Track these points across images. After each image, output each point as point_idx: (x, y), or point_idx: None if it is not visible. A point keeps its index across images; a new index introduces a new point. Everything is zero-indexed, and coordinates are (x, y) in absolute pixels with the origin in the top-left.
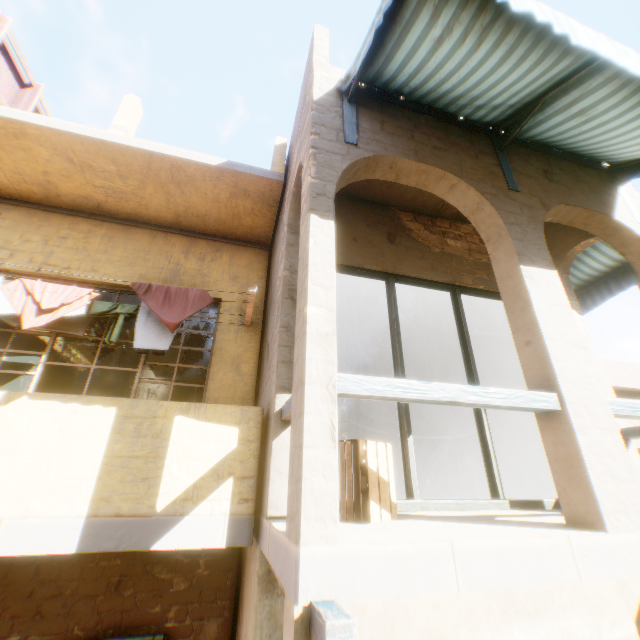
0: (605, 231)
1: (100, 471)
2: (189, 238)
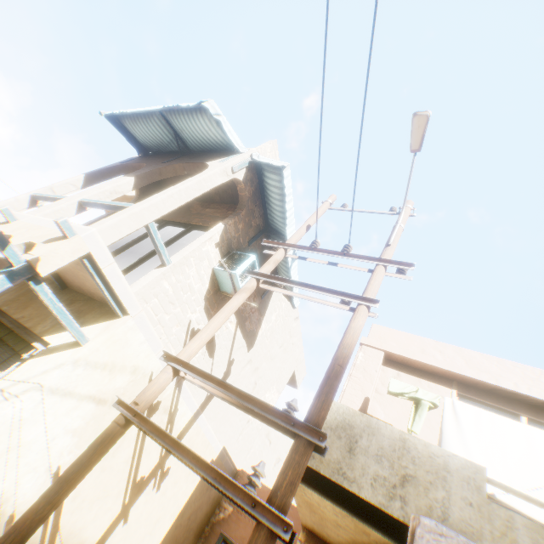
0: None
1: None
2: None
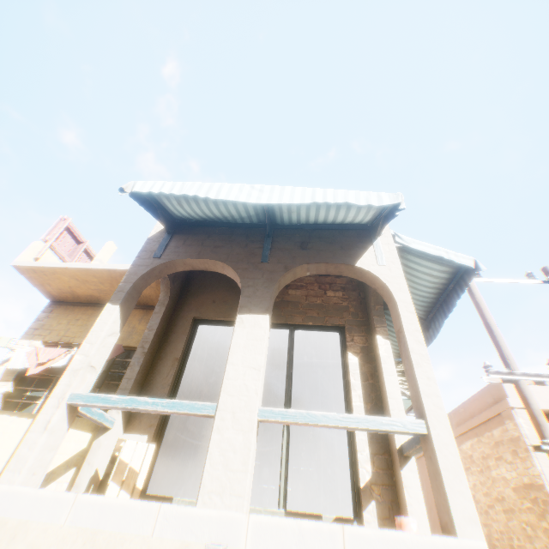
0: (357, 274)
1: (11, 457)
2: (145, 310)
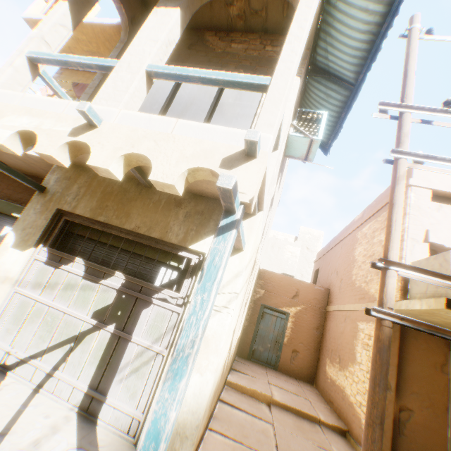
0: None
1: None
2: None
